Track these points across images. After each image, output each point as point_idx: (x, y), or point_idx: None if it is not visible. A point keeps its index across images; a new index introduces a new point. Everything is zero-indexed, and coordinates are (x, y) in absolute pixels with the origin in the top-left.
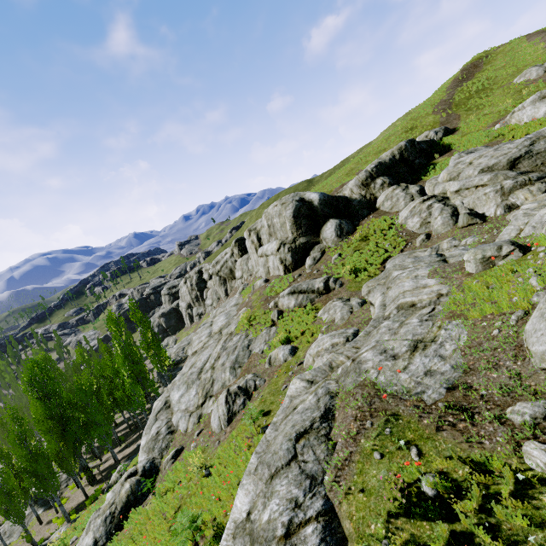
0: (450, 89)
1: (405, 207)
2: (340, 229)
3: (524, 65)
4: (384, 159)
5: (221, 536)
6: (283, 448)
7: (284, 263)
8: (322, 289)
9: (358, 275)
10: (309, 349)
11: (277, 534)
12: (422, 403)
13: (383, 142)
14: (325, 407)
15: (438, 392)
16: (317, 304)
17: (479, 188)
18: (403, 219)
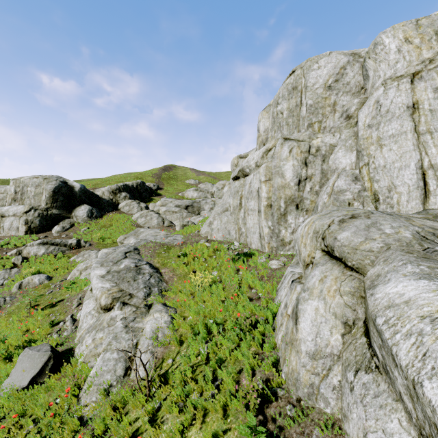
0: (160, 171)
1: (137, 212)
2: (92, 213)
3: (189, 177)
4: (128, 184)
5: (31, 343)
6: (120, 254)
7: (29, 224)
8: (75, 245)
9: (105, 241)
10: (76, 268)
11: (132, 266)
12: (175, 244)
13: (123, 177)
14: (134, 248)
15: (179, 242)
16: (69, 254)
17: (174, 213)
18: (136, 218)
